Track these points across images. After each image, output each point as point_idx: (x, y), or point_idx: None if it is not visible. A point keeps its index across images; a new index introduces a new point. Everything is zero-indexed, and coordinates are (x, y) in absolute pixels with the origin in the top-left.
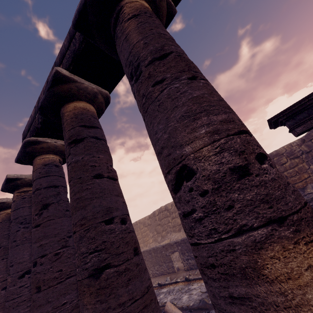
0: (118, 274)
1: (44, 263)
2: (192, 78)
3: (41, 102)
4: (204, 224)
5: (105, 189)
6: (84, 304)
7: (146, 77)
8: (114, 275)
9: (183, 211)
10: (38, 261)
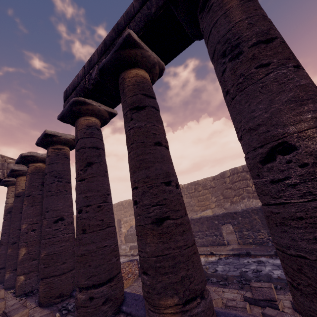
0: (176, 225)
1: (89, 211)
2: (296, 67)
3: (103, 63)
4: (298, 188)
5: (164, 156)
6: (147, 243)
7: (249, 58)
8: (173, 225)
9: (272, 178)
10: (84, 209)
